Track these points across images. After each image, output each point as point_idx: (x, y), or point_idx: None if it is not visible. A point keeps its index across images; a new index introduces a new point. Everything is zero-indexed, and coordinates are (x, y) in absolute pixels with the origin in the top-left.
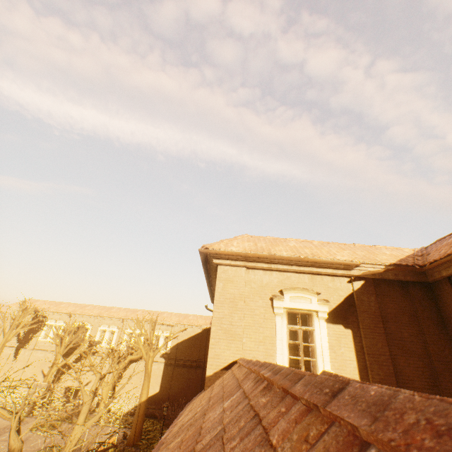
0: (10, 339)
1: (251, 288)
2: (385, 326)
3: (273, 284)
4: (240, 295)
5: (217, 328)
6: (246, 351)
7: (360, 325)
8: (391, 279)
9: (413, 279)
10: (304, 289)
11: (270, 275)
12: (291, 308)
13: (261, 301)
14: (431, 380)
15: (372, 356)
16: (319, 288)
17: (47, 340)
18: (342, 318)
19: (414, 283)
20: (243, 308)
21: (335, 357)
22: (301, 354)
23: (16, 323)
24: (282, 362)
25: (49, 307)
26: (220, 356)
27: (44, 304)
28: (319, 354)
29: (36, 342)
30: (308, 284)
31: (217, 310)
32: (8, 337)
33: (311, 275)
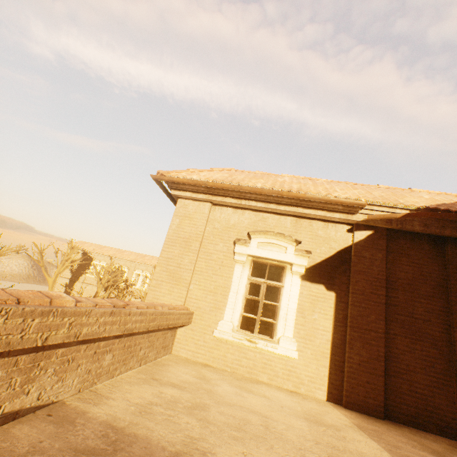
0: (61, 271)
1: (213, 228)
2: (389, 295)
3: (242, 225)
4: (197, 235)
5: (162, 269)
6: (190, 299)
7: (350, 289)
8: (418, 232)
9: (456, 234)
10: (279, 235)
11: (240, 214)
12: (257, 256)
13: (222, 244)
14: (444, 377)
15: (357, 330)
16: (303, 236)
17: (93, 276)
18: (326, 277)
19: (456, 241)
20: (197, 251)
21: (302, 323)
22: (258, 313)
23: (66, 258)
24: (232, 319)
25: (94, 249)
26: (159, 300)
27: (91, 246)
28: (282, 317)
29: (85, 277)
30: (290, 229)
31: (166, 249)
32: (60, 270)
33: (295, 219)
